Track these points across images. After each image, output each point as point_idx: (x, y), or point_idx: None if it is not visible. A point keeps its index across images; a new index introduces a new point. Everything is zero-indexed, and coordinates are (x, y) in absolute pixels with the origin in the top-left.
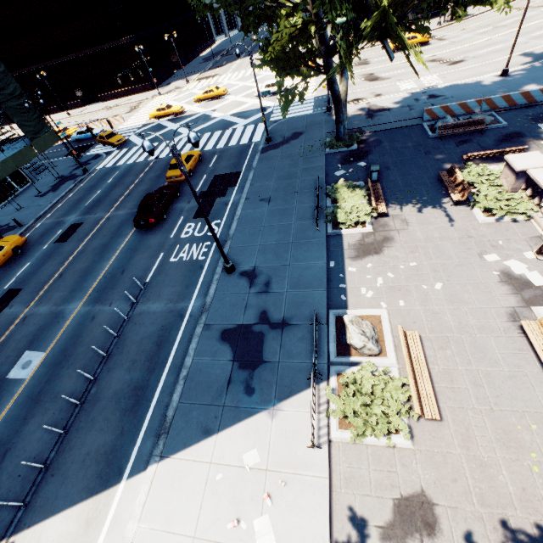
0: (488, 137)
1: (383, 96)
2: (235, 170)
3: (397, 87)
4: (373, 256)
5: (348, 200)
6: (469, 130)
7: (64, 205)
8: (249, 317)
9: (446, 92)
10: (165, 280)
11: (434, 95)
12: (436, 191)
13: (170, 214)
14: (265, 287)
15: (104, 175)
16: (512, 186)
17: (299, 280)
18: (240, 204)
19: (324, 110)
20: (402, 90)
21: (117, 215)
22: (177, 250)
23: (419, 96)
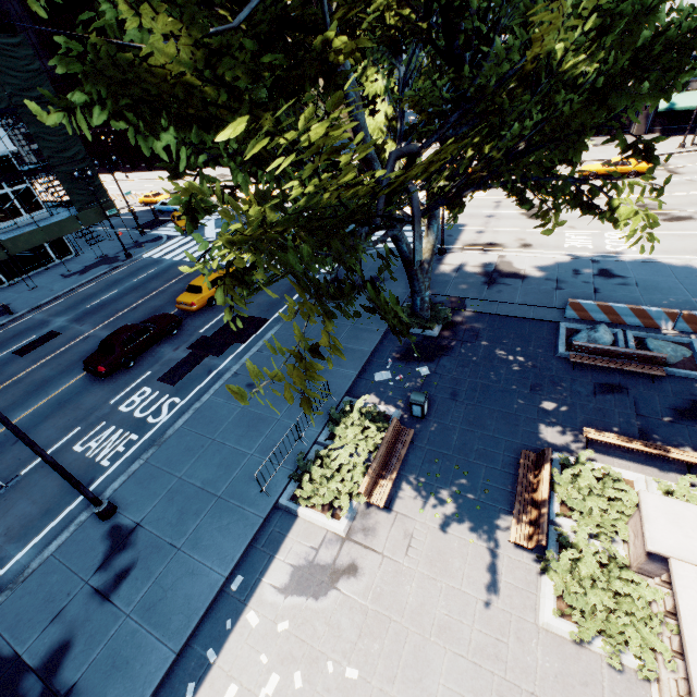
0: (662, 393)
1: (533, 249)
2: (265, 314)
3: (561, 239)
4: (305, 604)
5: (346, 446)
6: (628, 369)
7: (71, 299)
8: (40, 646)
9: (632, 271)
10: (38, 483)
11: (609, 272)
12: (502, 488)
13: (143, 359)
14: (114, 582)
15: (141, 268)
16: (641, 564)
17: (162, 597)
18: (219, 382)
19: (437, 250)
20: (566, 246)
21: (98, 336)
22: (96, 432)
23: (584, 266)
